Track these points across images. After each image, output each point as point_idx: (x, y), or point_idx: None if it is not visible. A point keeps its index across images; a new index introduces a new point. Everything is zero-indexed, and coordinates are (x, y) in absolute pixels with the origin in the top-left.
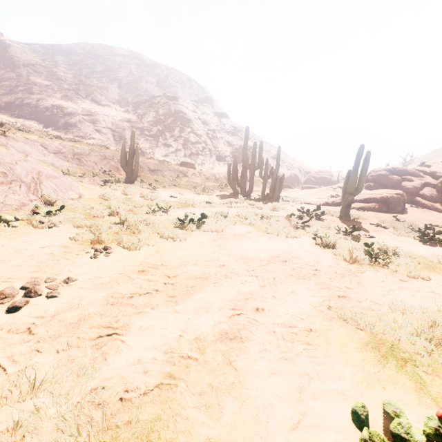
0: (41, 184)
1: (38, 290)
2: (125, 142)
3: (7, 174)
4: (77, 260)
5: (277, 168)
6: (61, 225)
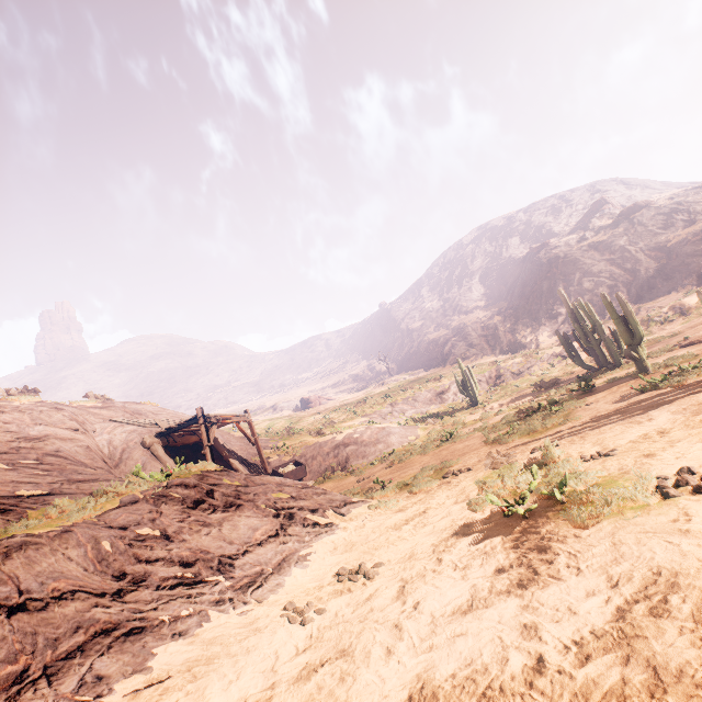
0: (390, 439)
1: (364, 478)
2: (500, 343)
3: (375, 440)
4: (381, 471)
5: (599, 327)
6: (391, 460)
